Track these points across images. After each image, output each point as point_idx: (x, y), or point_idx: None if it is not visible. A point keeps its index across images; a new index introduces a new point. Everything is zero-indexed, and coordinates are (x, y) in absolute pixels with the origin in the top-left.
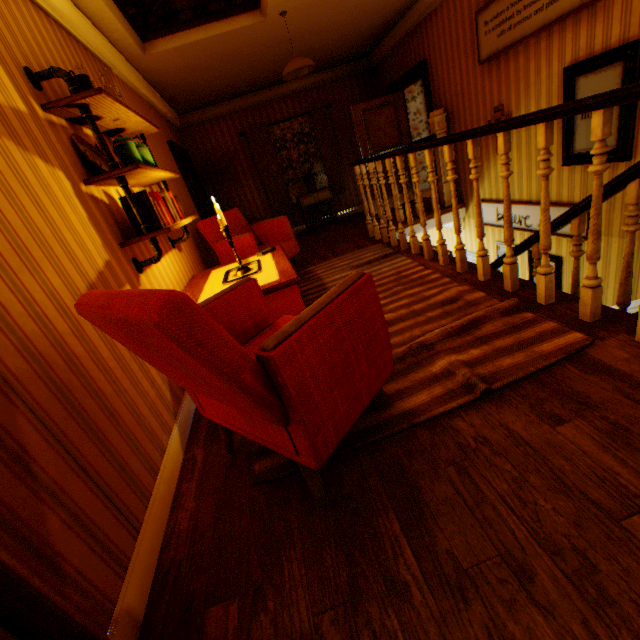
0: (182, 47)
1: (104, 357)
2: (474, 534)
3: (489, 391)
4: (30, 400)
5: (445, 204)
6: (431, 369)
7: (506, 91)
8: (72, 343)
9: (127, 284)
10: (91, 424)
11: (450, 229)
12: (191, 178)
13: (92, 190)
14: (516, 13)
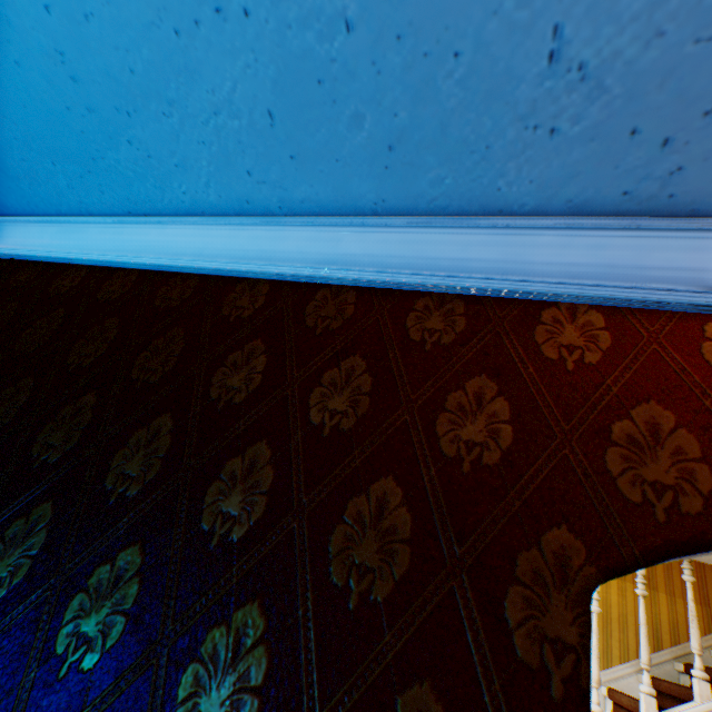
0: None
1: None
2: None
3: None
4: None
5: None
6: None
7: None
8: None
9: None
10: None
11: None
12: None
13: None
14: None
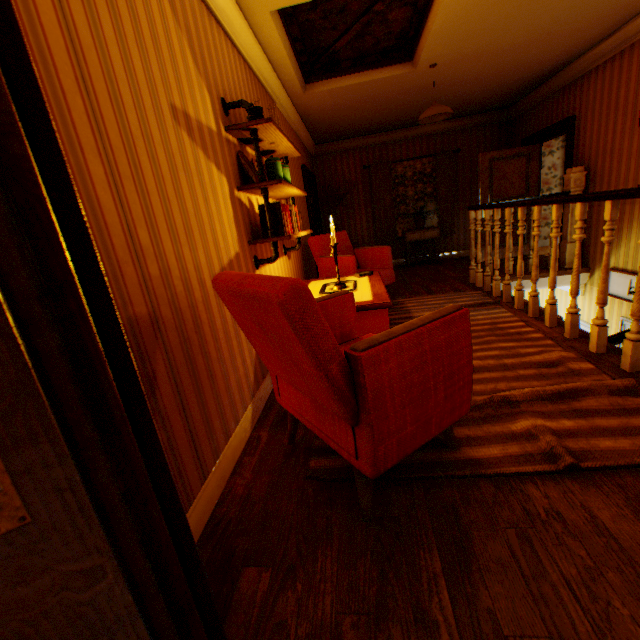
0: (335, 89)
1: (217, 327)
2: (523, 605)
3: (575, 468)
4: (167, 342)
5: (565, 265)
6: (510, 426)
7: None
8: (200, 309)
9: None
10: (197, 376)
11: (565, 292)
12: (311, 199)
13: (241, 195)
14: None
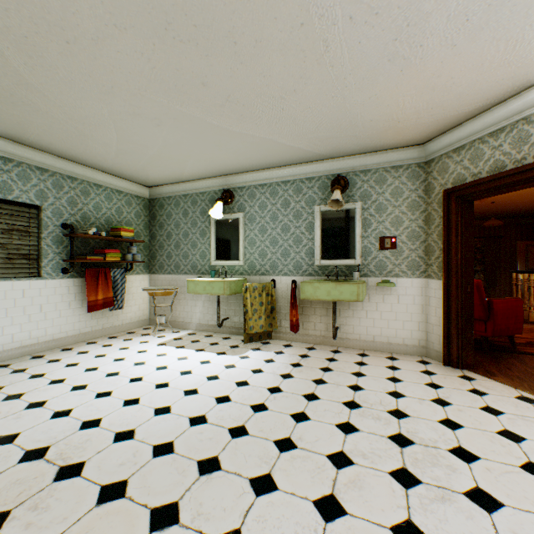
0: None
1: None
2: None
3: None
4: None
5: None
6: None
7: None
8: None
9: None
10: None
11: None
12: None
13: None
14: None
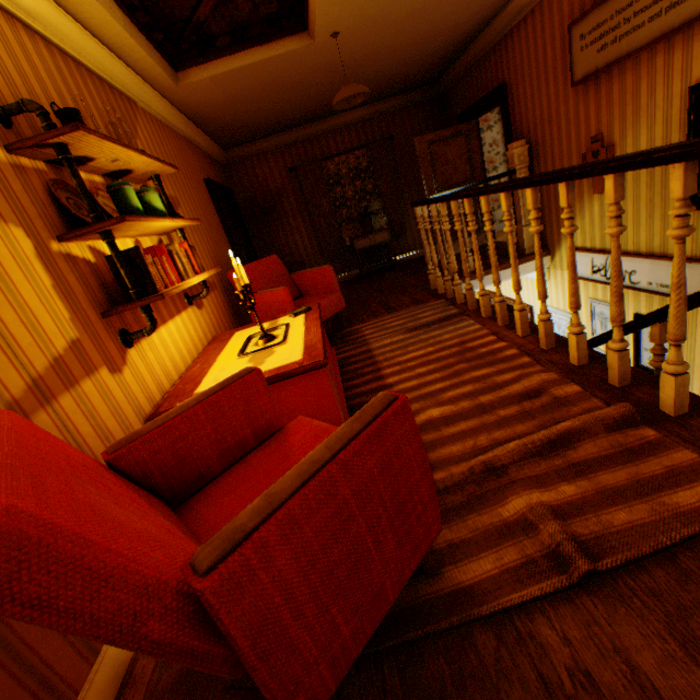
0: (219, 76)
1: None
2: None
3: (593, 570)
4: None
5: (525, 251)
6: (501, 511)
7: (607, 117)
8: None
9: (103, 366)
10: None
11: (530, 280)
12: (233, 218)
13: (69, 247)
14: (623, 21)
